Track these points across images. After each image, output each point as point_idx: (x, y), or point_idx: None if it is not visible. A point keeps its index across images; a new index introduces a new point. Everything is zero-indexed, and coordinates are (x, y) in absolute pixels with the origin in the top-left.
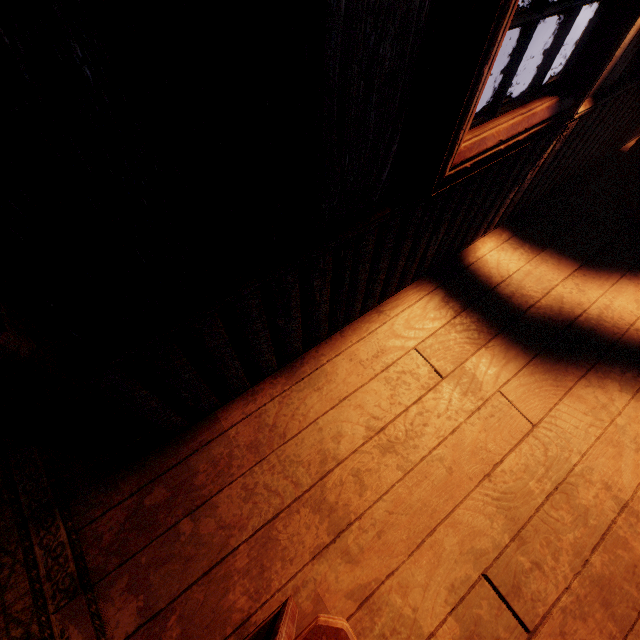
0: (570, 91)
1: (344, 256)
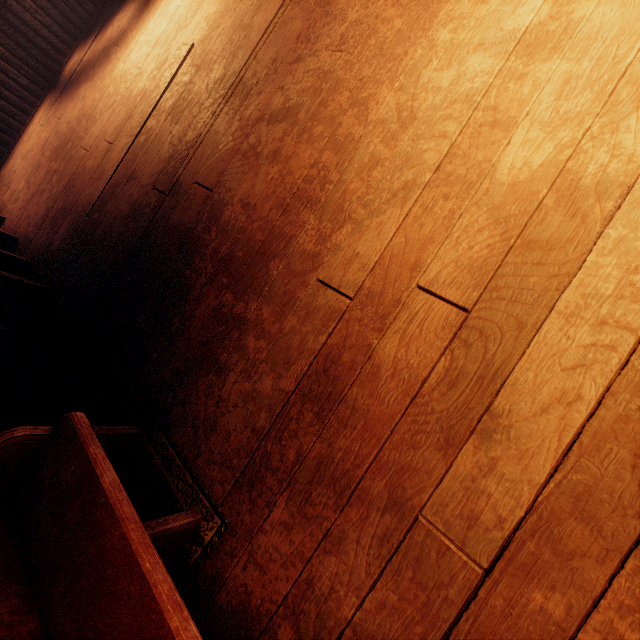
0: None
1: None
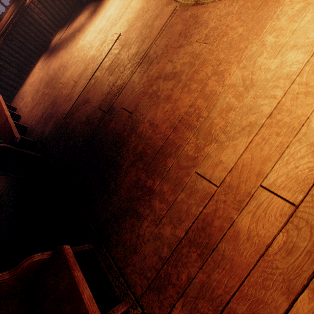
0: (15, 1)
1: (0, 57)
